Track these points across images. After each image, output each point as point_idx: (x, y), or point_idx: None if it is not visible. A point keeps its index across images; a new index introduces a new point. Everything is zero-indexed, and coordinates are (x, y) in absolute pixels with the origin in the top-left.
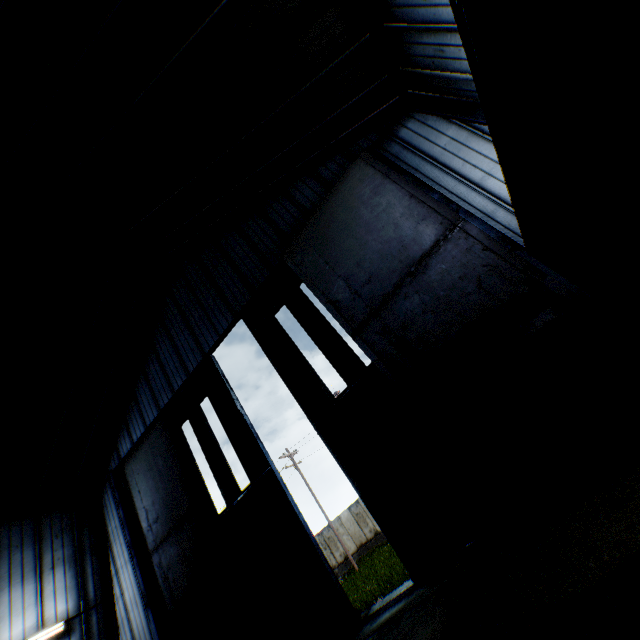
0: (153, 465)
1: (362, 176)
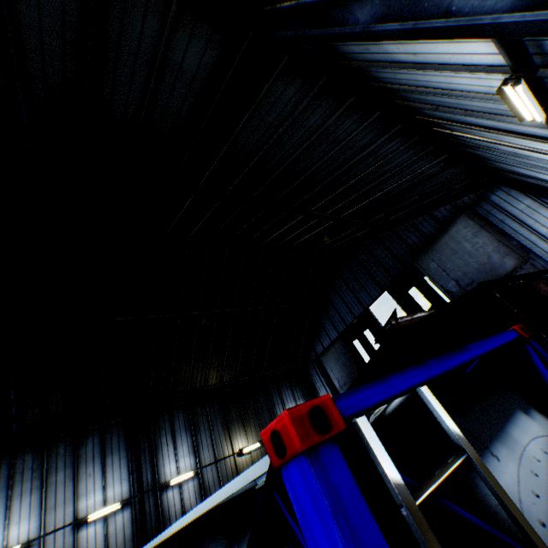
0: (338, 359)
1: (465, 225)
